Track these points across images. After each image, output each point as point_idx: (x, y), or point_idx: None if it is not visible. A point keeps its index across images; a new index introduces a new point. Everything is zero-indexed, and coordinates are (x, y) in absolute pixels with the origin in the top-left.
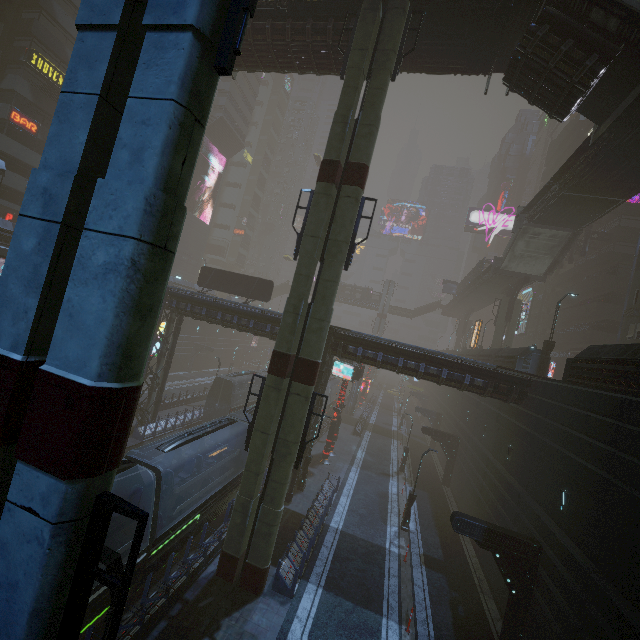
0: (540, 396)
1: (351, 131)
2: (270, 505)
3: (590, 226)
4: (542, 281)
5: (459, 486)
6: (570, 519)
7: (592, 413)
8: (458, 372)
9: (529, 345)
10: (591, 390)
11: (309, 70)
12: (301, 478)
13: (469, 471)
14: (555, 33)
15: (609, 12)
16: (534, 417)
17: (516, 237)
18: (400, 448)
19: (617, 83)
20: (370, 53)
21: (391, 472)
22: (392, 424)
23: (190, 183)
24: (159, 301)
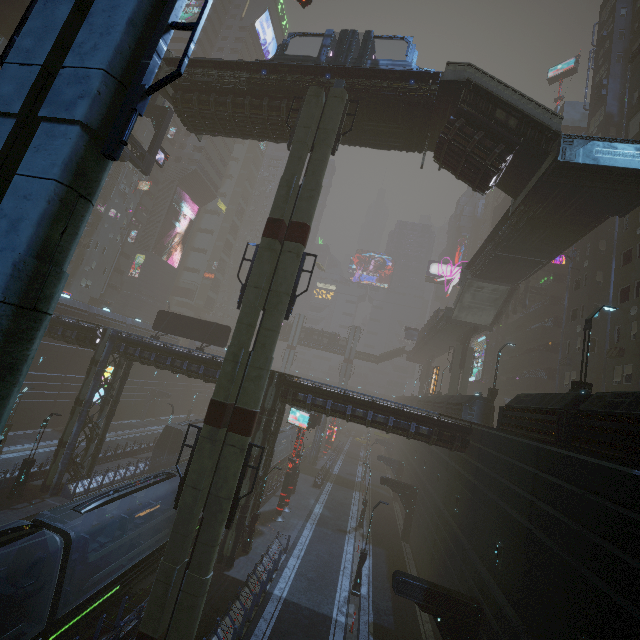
0: (480, 444)
1: (296, 194)
2: (196, 572)
3: (528, 282)
4: (489, 330)
5: (417, 541)
6: (504, 574)
7: (517, 461)
8: (405, 420)
9: (486, 391)
10: (515, 438)
11: (267, 138)
12: (247, 538)
13: (425, 524)
14: (470, 125)
15: (509, 113)
16: (475, 465)
17: (463, 290)
18: (361, 501)
19: (523, 167)
20: (314, 130)
21: (349, 528)
22: (356, 474)
23: (74, 249)
24: (24, 359)
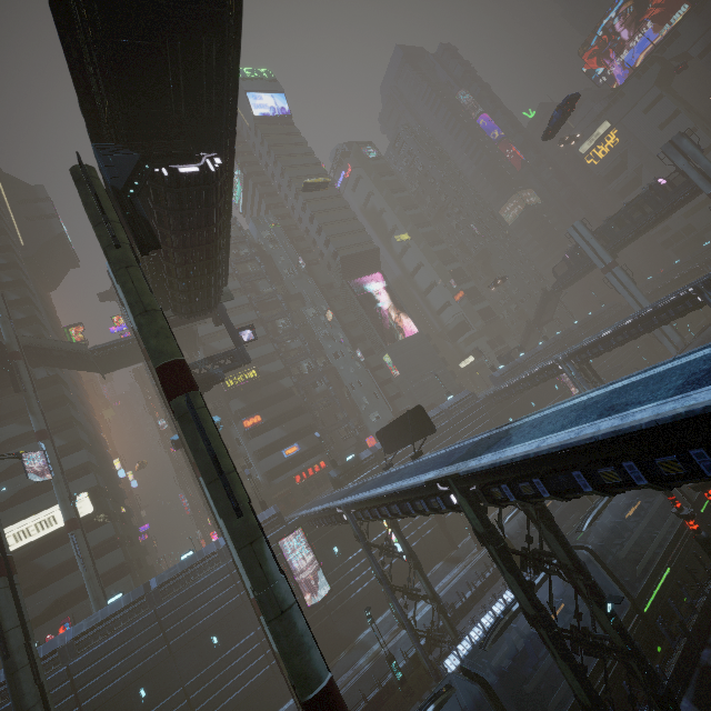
0: None
1: None
2: None
3: None
4: None
5: None
6: None
7: None
8: None
9: None
10: None
11: (210, 250)
12: None
13: None
14: None
15: None
16: None
17: None
18: None
19: None
20: None
21: None
22: None
23: None
24: None
